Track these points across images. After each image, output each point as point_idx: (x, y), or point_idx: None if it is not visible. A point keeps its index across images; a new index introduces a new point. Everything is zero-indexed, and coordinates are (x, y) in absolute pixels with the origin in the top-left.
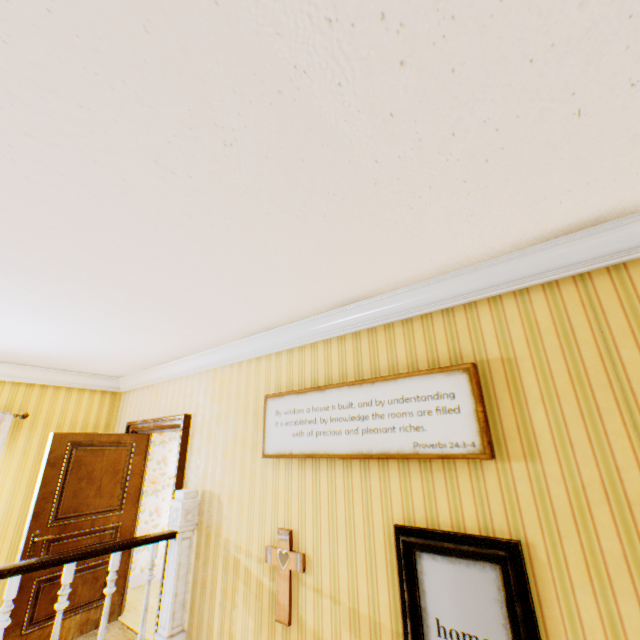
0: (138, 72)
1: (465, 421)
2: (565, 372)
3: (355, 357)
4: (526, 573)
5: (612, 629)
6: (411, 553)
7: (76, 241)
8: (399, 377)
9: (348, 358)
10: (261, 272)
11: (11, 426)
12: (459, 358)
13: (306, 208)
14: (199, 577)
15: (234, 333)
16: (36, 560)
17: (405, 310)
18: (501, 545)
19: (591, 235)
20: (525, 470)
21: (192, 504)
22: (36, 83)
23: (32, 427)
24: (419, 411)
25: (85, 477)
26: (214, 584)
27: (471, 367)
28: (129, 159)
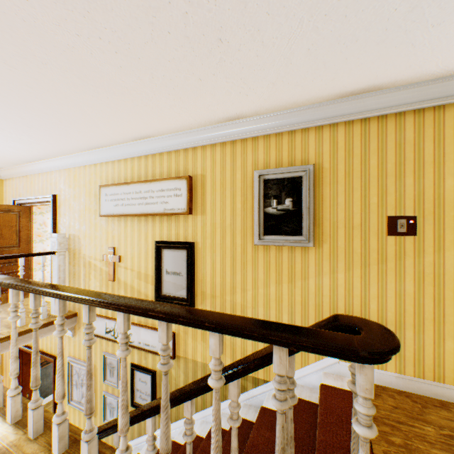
0: None
1: (183, 200)
2: (220, 182)
3: (145, 169)
4: (195, 251)
5: (213, 263)
6: (160, 250)
7: None
8: (162, 180)
9: (142, 169)
10: (83, 118)
11: None
12: (187, 173)
13: (97, 93)
14: (72, 272)
15: (78, 148)
16: None
17: (168, 147)
18: (189, 244)
19: (237, 124)
20: (201, 218)
21: (63, 240)
22: None
23: None
24: (168, 196)
25: None
26: (80, 273)
27: (188, 178)
28: None
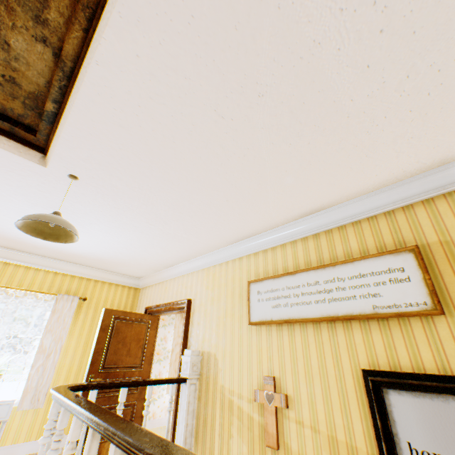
0: (223, 54)
1: (415, 287)
2: None
3: (316, 251)
4: None
5: None
6: (379, 390)
7: (151, 169)
8: (355, 260)
9: (311, 252)
10: (256, 189)
11: (77, 305)
12: (403, 244)
13: (297, 138)
14: (201, 415)
15: (224, 240)
16: (106, 381)
17: (354, 215)
18: None
19: None
20: None
21: (196, 359)
22: (167, 66)
23: (88, 307)
24: (374, 283)
25: (121, 341)
26: (213, 420)
27: (415, 248)
28: (200, 110)
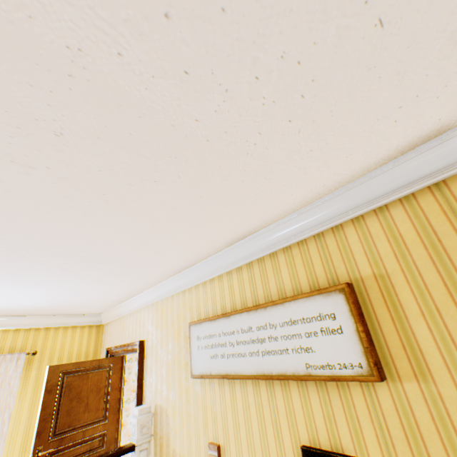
0: None
1: (349, 341)
2: (441, 284)
3: (251, 284)
4: None
5: None
6: None
7: (1, 232)
8: (285, 301)
9: (246, 286)
10: (154, 229)
11: (26, 362)
12: (335, 278)
13: (159, 173)
14: None
15: (162, 274)
16: None
17: (283, 240)
18: None
19: (437, 145)
20: (419, 391)
21: (146, 419)
22: None
23: (41, 360)
24: (306, 332)
25: (75, 397)
26: None
27: (346, 287)
28: None
